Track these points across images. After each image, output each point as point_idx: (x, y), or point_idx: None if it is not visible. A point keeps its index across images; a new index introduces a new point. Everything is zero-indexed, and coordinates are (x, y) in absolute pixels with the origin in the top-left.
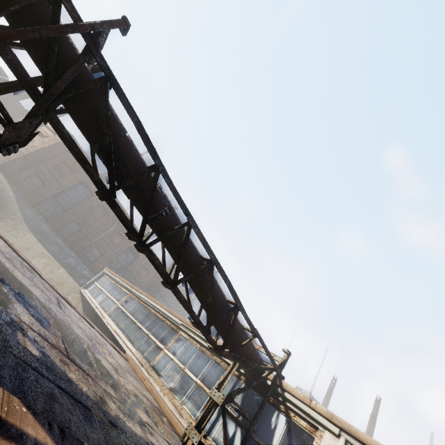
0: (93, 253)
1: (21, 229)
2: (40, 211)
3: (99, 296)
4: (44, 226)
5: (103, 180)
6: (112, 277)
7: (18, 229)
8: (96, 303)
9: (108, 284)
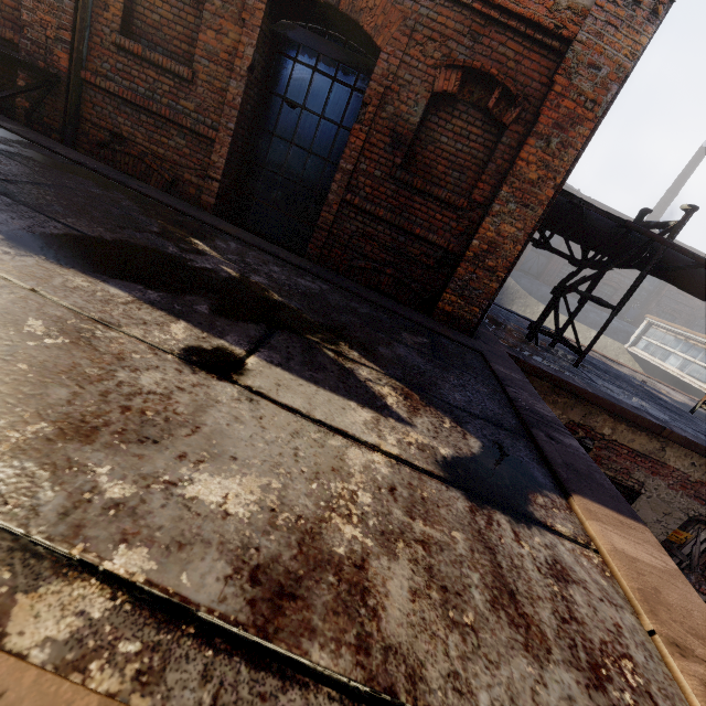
0: (602, 292)
1: (531, 304)
2: (525, 272)
3: (668, 359)
4: (543, 288)
5: (580, 194)
6: (674, 332)
7: (528, 305)
8: (673, 369)
9: (670, 340)
